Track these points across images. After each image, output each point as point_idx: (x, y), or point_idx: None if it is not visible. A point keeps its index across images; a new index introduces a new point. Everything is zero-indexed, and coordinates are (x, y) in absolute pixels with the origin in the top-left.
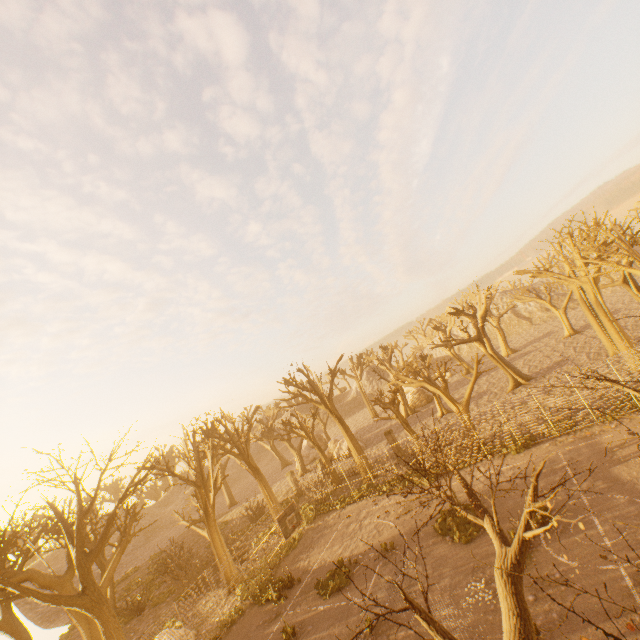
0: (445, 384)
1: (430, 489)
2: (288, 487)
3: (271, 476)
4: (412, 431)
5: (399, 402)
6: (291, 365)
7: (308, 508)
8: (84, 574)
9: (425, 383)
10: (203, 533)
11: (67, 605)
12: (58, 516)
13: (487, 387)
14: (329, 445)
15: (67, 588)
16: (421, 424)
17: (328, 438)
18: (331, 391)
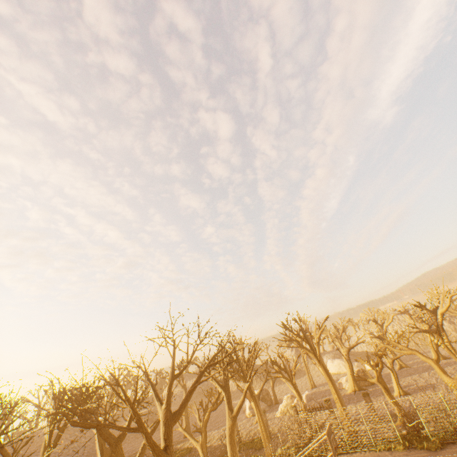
0: (437, 357)
1: (443, 454)
2: (247, 429)
3: (218, 418)
4: (392, 397)
5: (382, 366)
6: (288, 314)
7: (290, 449)
8: (168, 432)
9: (416, 352)
10: (196, 445)
11: (157, 456)
12: (147, 374)
13: (436, 380)
14: (286, 399)
15: (114, 452)
16: (378, 399)
17: (274, 395)
18: (319, 343)
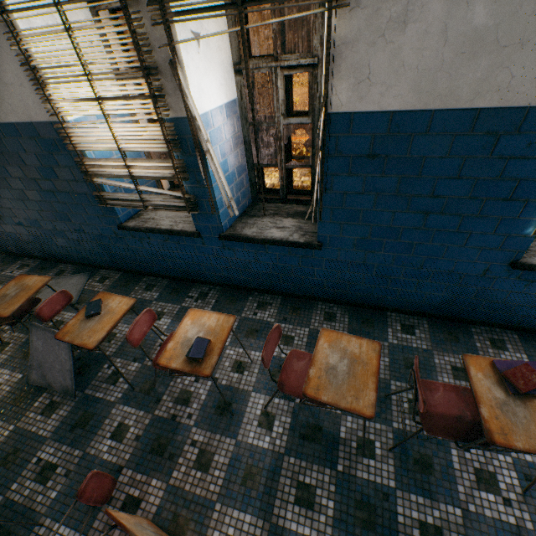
0: None
1: None
2: None
3: None
4: None
5: None
6: None
7: None
8: None
9: None
10: None
11: None
12: None
13: None
14: None
15: None
16: None
17: None
18: None
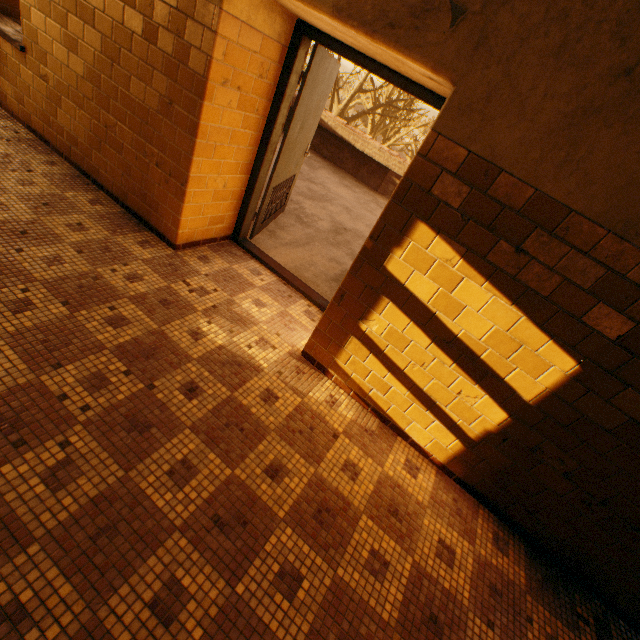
0: None
1: None
2: None
3: None
4: None
5: None
6: None
7: None
8: None
9: None
10: None
11: None
12: None
13: None
14: None
15: None
16: None
17: None
18: None
